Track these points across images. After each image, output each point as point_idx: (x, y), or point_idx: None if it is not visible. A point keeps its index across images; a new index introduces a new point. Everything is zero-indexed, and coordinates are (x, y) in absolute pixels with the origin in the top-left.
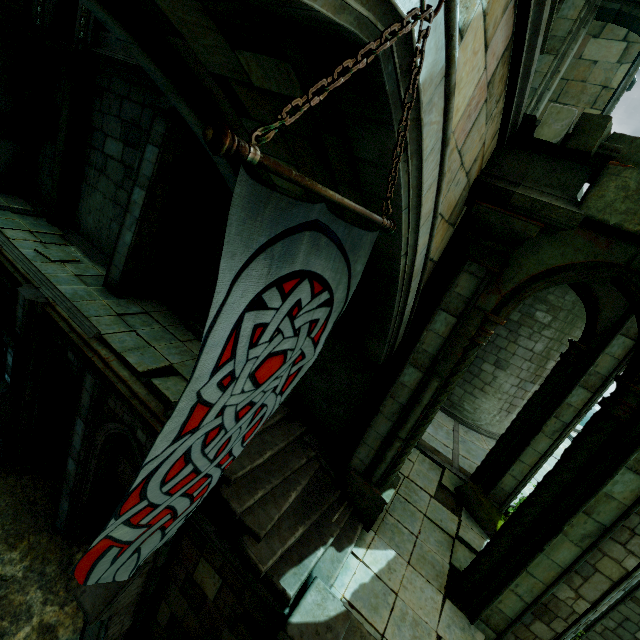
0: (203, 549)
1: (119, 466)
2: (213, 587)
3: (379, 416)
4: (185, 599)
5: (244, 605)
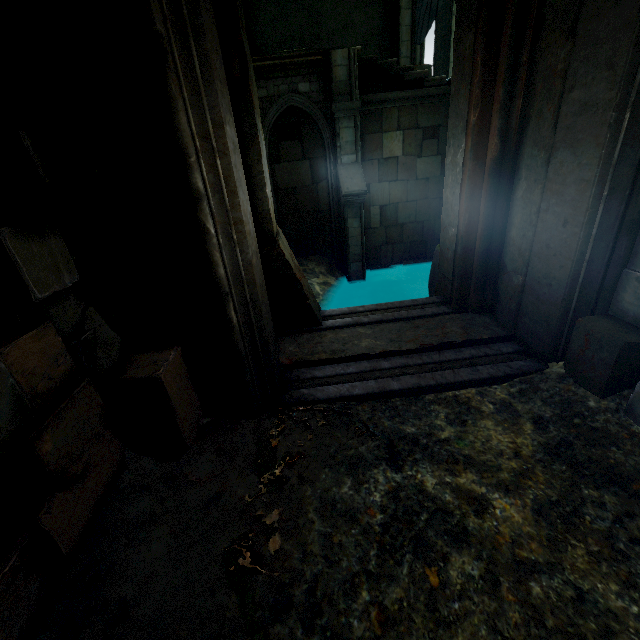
0: (382, 127)
1: (279, 176)
2: (399, 144)
3: (402, 13)
4: (385, 182)
5: (421, 127)
